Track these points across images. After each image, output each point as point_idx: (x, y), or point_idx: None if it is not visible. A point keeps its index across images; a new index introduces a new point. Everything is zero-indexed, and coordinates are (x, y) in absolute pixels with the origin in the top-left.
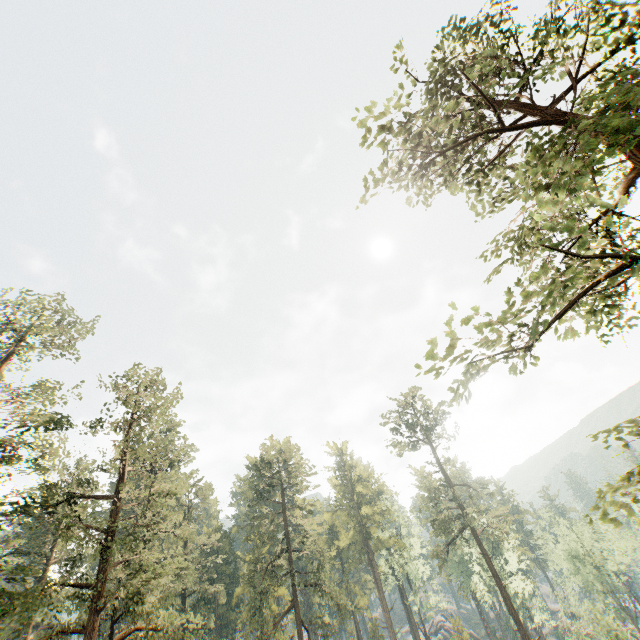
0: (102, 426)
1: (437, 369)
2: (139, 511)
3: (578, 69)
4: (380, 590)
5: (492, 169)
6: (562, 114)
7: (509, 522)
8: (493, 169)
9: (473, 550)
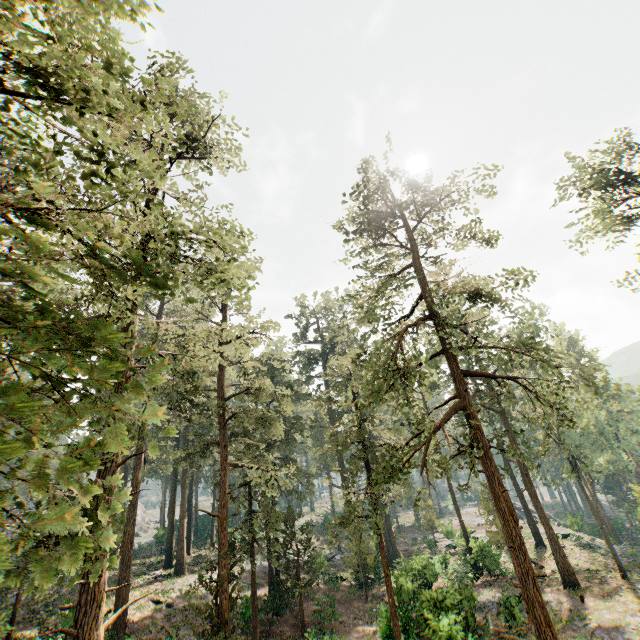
0: None
1: None
2: None
3: None
4: (514, 440)
5: None
6: None
7: None
8: None
9: None
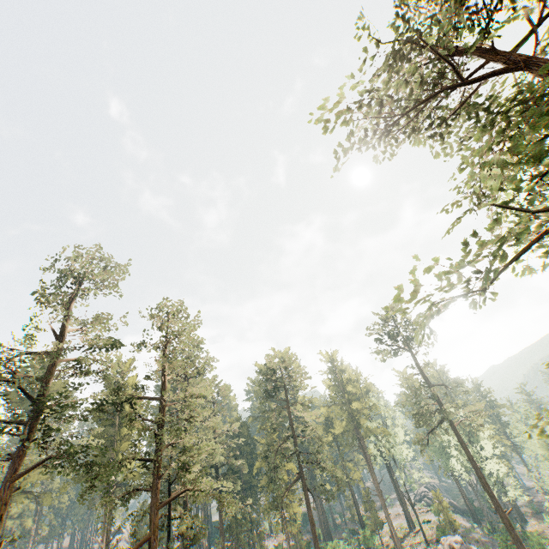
0: (145, 346)
1: (402, 310)
2: (179, 408)
3: (543, 7)
4: (370, 467)
5: (455, 118)
6: (524, 58)
7: (484, 416)
8: (456, 117)
9: (451, 438)
